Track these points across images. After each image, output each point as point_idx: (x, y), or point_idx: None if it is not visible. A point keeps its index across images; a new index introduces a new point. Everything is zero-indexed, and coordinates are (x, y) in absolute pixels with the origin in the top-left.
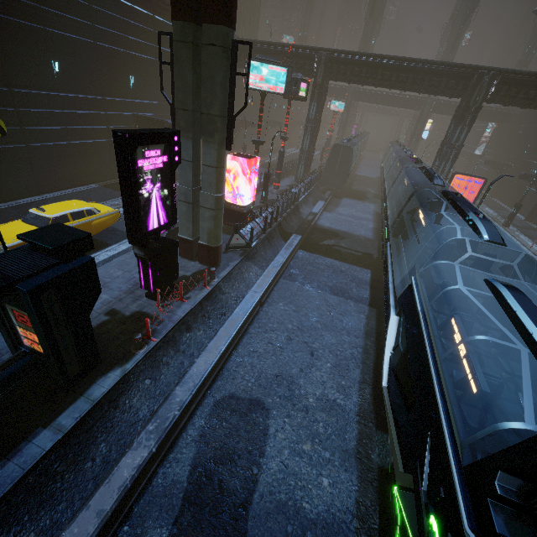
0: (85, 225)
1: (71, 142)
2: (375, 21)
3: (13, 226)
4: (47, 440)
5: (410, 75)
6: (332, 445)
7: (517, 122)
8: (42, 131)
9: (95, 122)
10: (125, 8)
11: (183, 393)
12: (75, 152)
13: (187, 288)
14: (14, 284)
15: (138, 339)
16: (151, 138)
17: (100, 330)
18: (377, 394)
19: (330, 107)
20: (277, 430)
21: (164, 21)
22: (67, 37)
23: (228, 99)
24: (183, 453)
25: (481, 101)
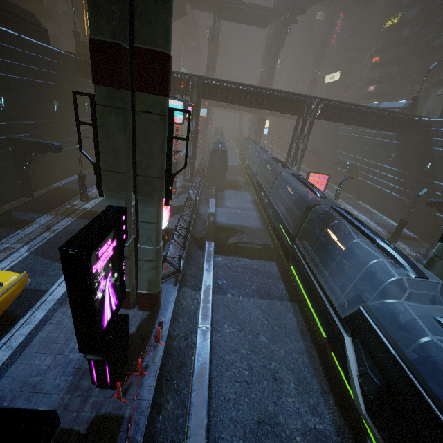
0: None
1: None
2: (216, 46)
3: None
4: None
5: (265, 99)
6: None
7: (321, 122)
8: None
9: None
10: None
11: None
12: None
13: (139, 352)
14: None
15: None
16: (104, 235)
17: None
18: (339, 401)
19: None
20: None
21: (32, 40)
22: None
23: (166, 160)
24: None
25: (313, 118)
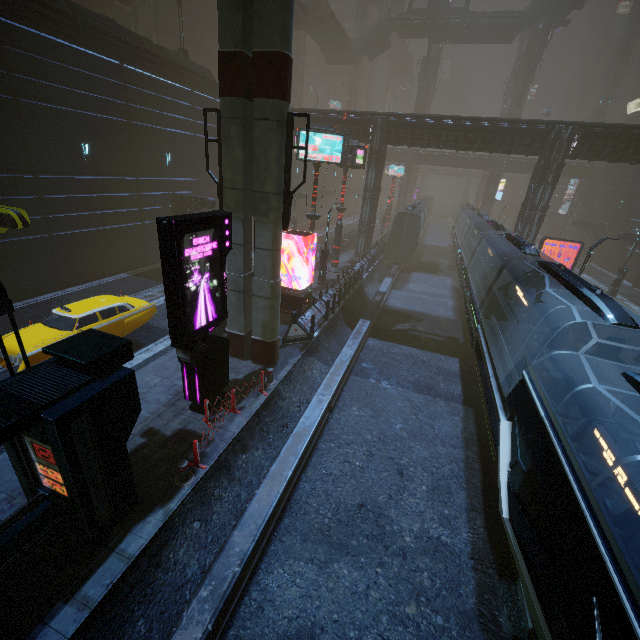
0: (116, 324)
1: (100, 228)
2: (430, 81)
3: (33, 330)
4: (69, 620)
5: (479, 135)
6: (444, 604)
7: (603, 176)
8: (68, 218)
9: (127, 205)
10: (162, 86)
11: (243, 540)
12: (103, 239)
13: (240, 395)
14: (38, 411)
15: (183, 468)
16: (200, 223)
17: (135, 457)
18: (492, 526)
19: (388, 173)
20: (368, 585)
21: (203, 95)
22: (99, 118)
23: (284, 175)
24: (247, 628)
25: (562, 157)
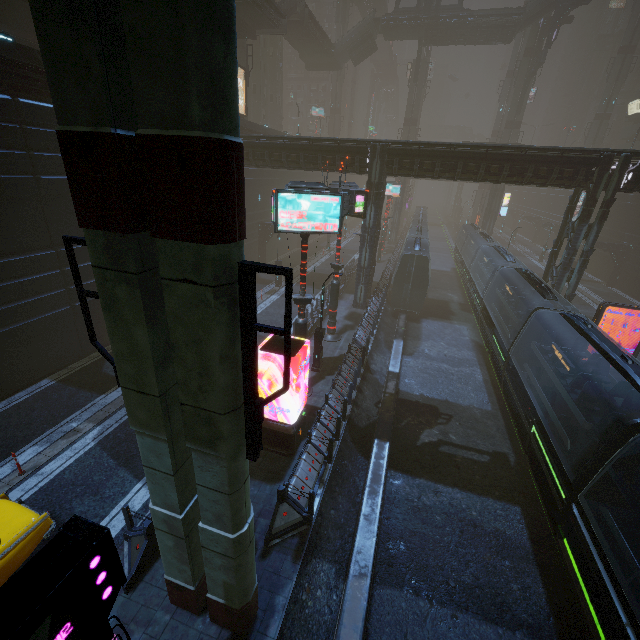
0: None
1: None
2: (421, 86)
3: None
4: None
5: (506, 166)
6: None
7: None
8: None
9: (43, 289)
10: None
11: None
12: (7, 343)
13: None
14: None
15: None
16: None
17: None
18: None
19: None
20: None
21: None
22: None
23: (242, 374)
24: None
25: (612, 191)
